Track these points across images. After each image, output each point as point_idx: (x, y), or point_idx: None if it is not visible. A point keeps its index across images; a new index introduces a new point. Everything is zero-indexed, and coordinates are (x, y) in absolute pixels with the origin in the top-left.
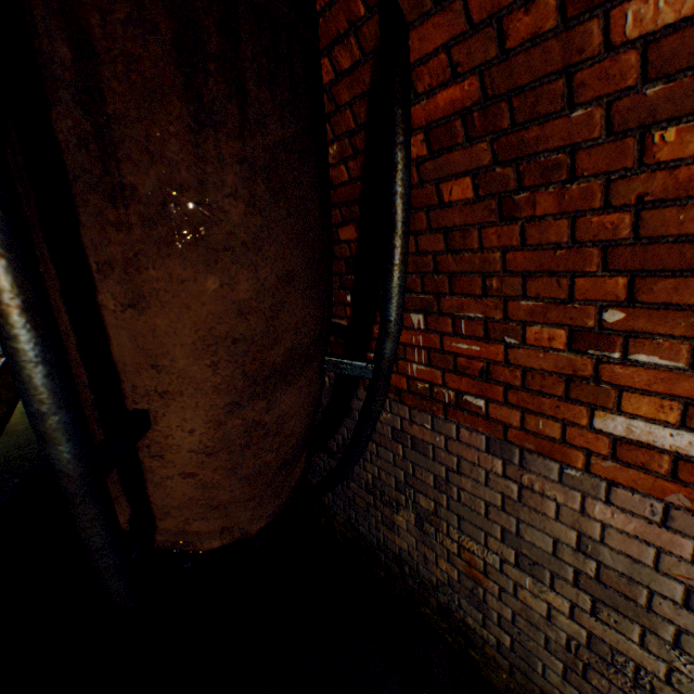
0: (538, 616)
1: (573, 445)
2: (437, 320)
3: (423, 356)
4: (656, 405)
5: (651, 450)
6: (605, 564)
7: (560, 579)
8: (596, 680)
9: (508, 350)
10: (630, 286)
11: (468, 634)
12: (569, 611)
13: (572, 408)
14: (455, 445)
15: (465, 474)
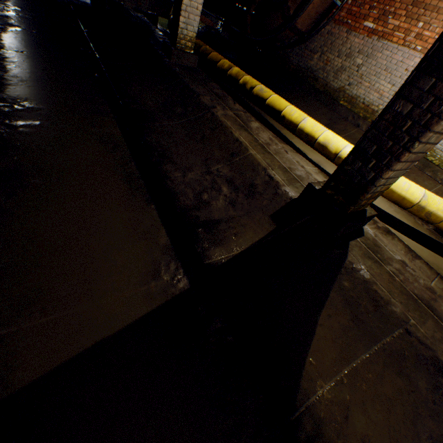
0: (334, 67)
1: (358, 29)
2: (353, 3)
3: (345, 11)
4: (371, 20)
5: (367, 28)
6: (351, 50)
7: (342, 57)
8: (338, 74)
9: (360, 10)
10: (378, 0)
11: (317, 79)
12: (340, 62)
13: (362, 22)
14: (340, 33)
15: (338, 39)
